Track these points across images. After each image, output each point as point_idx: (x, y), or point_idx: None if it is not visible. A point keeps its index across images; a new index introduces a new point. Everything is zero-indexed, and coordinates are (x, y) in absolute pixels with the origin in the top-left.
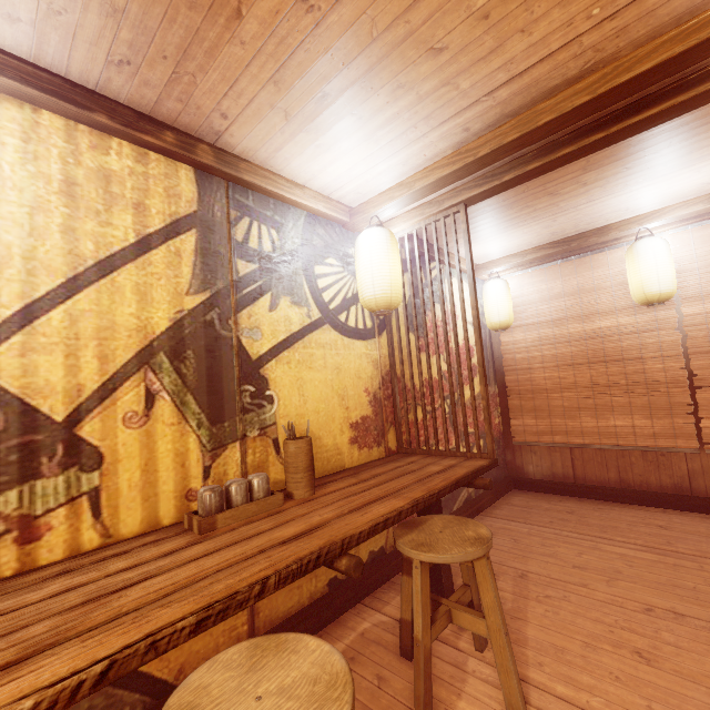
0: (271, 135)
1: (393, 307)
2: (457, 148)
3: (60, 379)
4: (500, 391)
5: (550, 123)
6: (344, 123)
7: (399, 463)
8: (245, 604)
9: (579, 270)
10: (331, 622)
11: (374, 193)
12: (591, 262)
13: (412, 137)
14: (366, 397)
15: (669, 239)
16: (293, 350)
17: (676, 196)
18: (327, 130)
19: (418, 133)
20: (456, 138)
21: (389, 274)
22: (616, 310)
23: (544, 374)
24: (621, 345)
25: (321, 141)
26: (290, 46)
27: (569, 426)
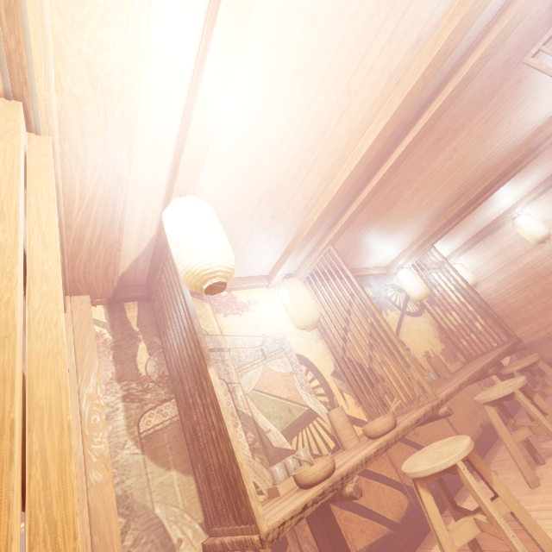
0: (362, 258)
1: (428, 296)
2: (422, 230)
3: (361, 355)
4: (495, 319)
5: (456, 213)
6: (386, 243)
7: (474, 360)
8: (474, 378)
9: (494, 241)
10: (495, 441)
11: (392, 257)
12: (498, 235)
13: (407, 236)
14: (437, 340)
15: (529, 210)
16: (402, 328)
17: (517, 197)
18: (380, 248)
19: (409, 234)
20: (421, 228)
21: (420, 283)
22: (528, 251)
23: (514, 299)
24: (545, 266)
25: (377, 251)
26: (375, 235)
27: (550, 320)
